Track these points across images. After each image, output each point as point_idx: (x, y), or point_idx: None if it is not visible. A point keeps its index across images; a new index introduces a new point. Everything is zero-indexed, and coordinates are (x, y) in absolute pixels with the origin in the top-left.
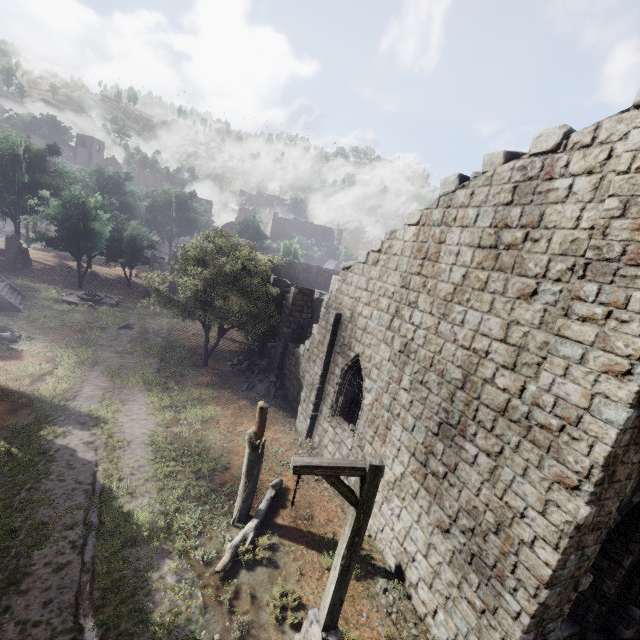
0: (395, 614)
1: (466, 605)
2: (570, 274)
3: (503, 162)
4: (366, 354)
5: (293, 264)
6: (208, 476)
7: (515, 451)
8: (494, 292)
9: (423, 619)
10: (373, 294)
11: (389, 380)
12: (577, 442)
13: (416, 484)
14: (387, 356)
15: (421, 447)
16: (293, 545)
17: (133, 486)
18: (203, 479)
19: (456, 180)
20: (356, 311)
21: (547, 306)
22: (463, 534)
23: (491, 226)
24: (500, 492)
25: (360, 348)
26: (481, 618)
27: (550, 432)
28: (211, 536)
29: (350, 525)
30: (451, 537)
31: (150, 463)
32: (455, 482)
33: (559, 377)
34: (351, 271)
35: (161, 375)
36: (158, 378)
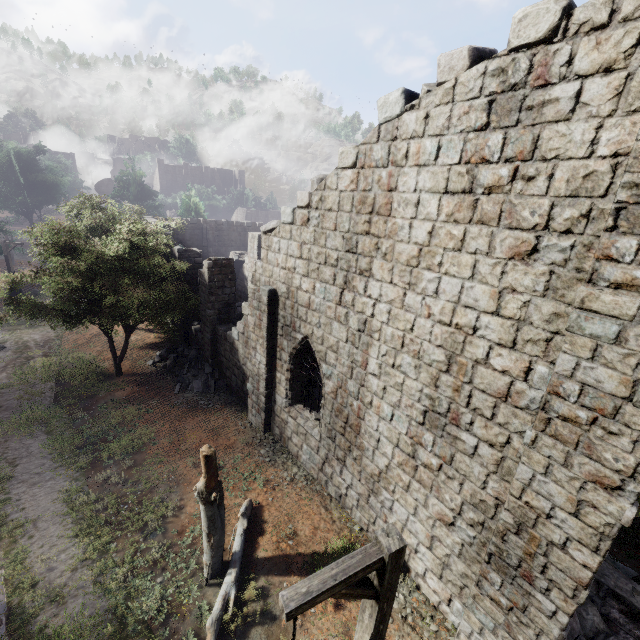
0: (411, 616)
1: (489, 602)
2: (585, 223)
3: (468, 65)
4: (316, 335)
5: (197, 224)
6: (159, 529)
7: (532, 447)
8: (476, 252)
9: (437, 607)
10: (311, 263)
11: (352, 365)
12: (616, 437)
13: (406, 477)
14: (344, 337)
15: (405, 438)
16: (284, 580)
17: (55, 588)
18: (153, 535)
19: (401, 98)
20: (293, 285)
21: (554, 267)
22: (472, 528)
23: (461, 162)
24: (517, 492)
25: (307, 329)
26: (509, 615)
27: (578, 426)
28: (183, 614)
29: (371, 617)
30: (457, 530)
31: (73, 542)
32: (454, 475)
33: (585, 361)
34: (276, 235)
35: (61, 405)
36: (58, 411)
